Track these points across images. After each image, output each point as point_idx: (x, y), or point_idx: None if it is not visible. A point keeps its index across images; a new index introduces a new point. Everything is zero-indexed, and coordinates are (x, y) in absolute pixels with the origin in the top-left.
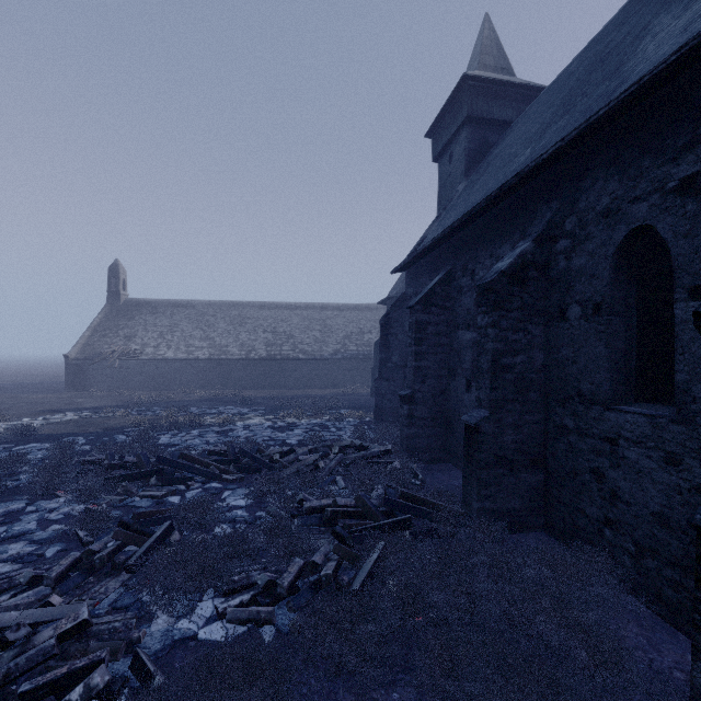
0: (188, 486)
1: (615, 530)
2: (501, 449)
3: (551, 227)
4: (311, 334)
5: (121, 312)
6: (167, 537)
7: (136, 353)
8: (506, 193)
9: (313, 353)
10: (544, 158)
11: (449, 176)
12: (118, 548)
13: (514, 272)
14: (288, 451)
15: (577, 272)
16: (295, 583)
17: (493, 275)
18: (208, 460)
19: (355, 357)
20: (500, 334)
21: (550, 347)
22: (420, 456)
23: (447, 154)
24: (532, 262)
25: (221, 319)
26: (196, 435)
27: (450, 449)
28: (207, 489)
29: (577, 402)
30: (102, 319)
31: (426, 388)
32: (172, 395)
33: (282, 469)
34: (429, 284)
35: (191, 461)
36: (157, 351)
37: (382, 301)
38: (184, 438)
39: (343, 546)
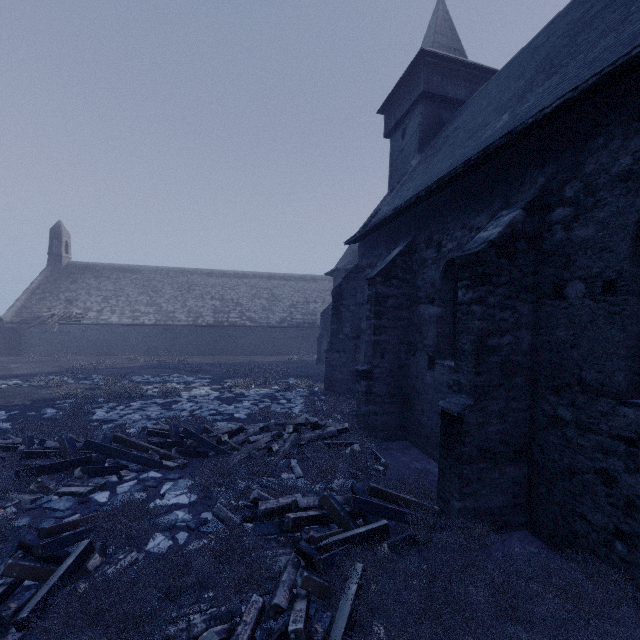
0: (121, 477)
1: (630, 545)
2: (485, 441)
3: (544, 194)
4: (258, 302)
5: (62, 275)
6: (82, 563)
7: (77, 317)
8: (487, 157)
9: (260, 320)
10: (546, 113)
11: (402, 152)
12: (11, 588)
13: (503, 242)
14: (238, 430)
15: (581, 244)
16: (252, 637)
17: (480, 245)
18: (146, 443)
19: (301, 325)
20: (486, 312)
21: (540, 328)
22: (377, 434)
23: (400, 130)
24: (522, 232)
25: (169, 285)
26: (136, 408)
27: (407, 426)
28: (143, 479)
29: (578, 391)
30: (42, 281)
31: (385, 363)
32: (114, 362)
33: (230, 451)
34: (389, 255)
35: (126, 445)
36: (100, 315)
37: (330, 273)
38: (122, 412)
39: (313, 577)
